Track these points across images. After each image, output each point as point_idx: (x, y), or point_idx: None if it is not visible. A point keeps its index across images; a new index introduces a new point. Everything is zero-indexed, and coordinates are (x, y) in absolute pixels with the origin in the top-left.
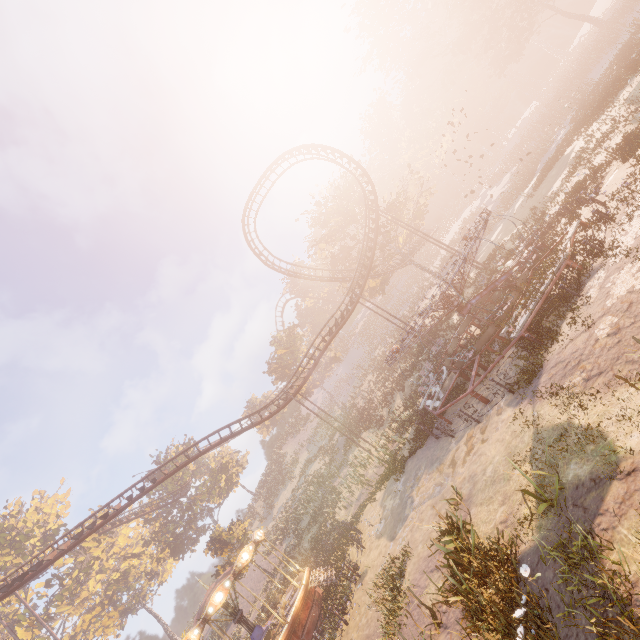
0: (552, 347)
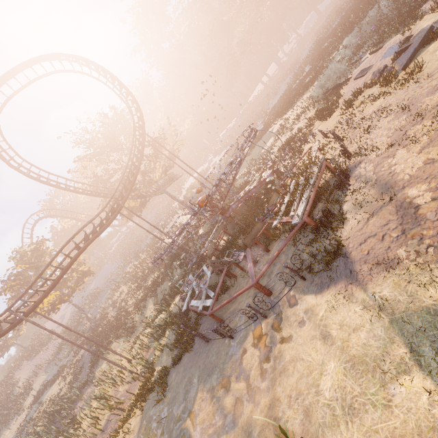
0: (343, 227)
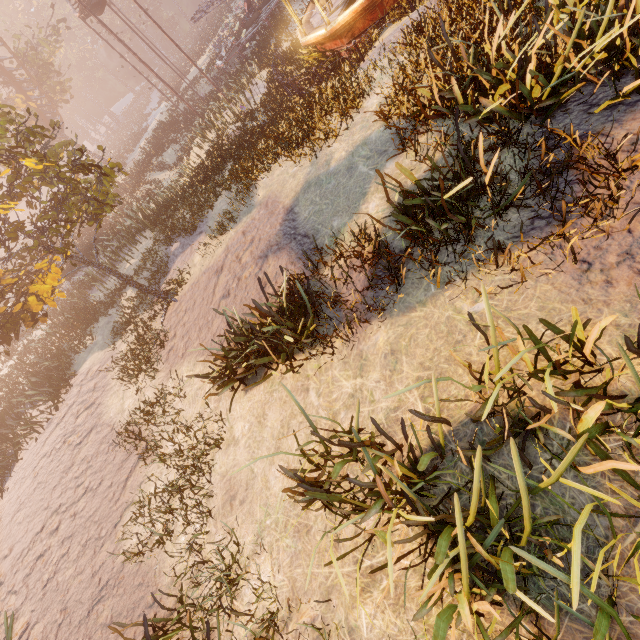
0: None
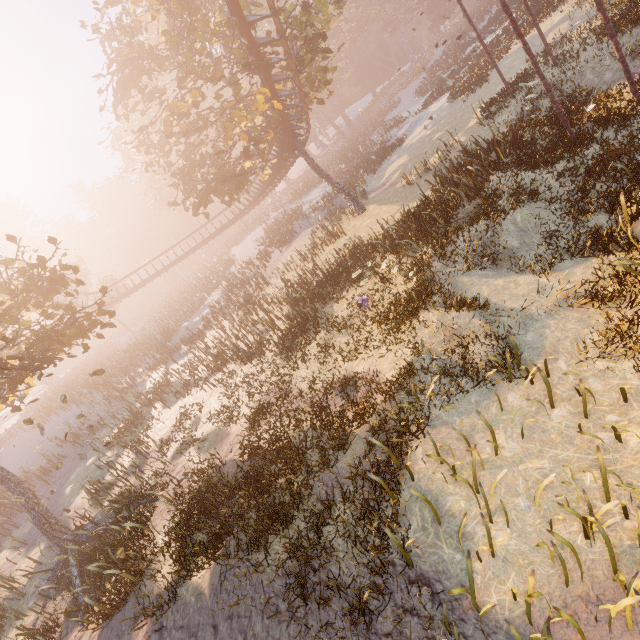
0: None
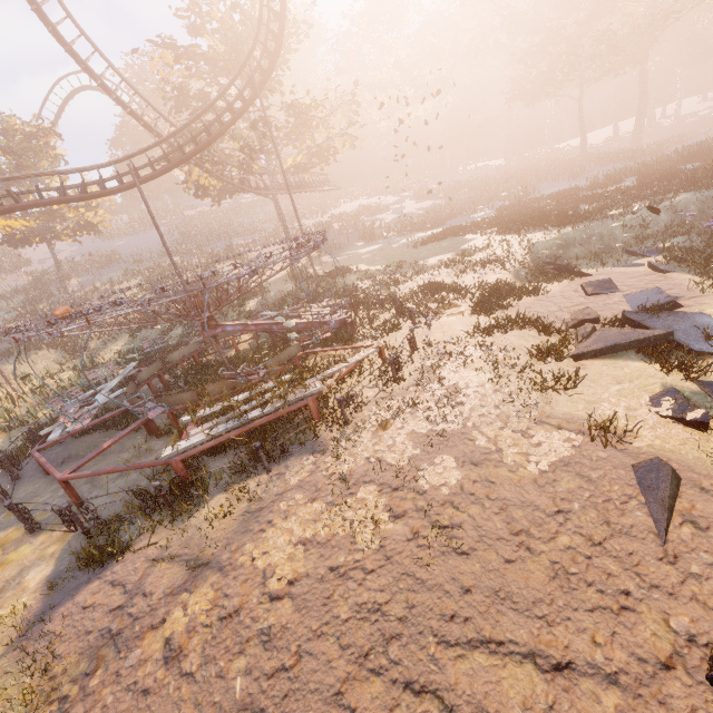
0: (167, 527)
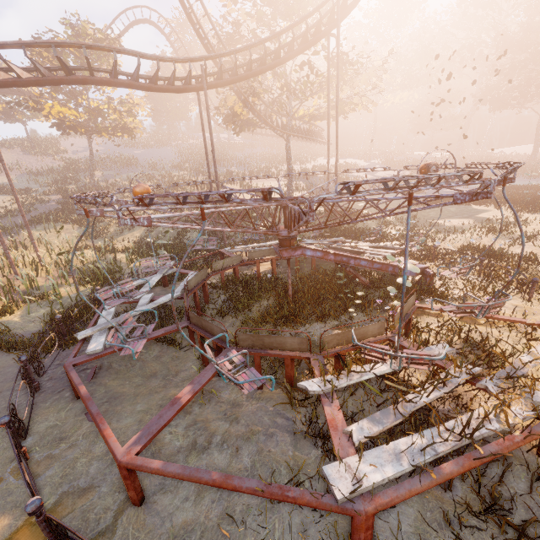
0: None
